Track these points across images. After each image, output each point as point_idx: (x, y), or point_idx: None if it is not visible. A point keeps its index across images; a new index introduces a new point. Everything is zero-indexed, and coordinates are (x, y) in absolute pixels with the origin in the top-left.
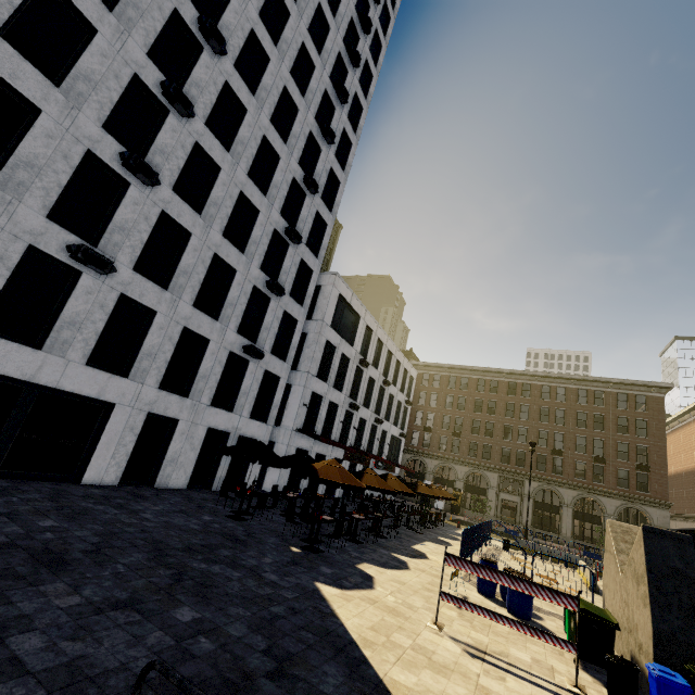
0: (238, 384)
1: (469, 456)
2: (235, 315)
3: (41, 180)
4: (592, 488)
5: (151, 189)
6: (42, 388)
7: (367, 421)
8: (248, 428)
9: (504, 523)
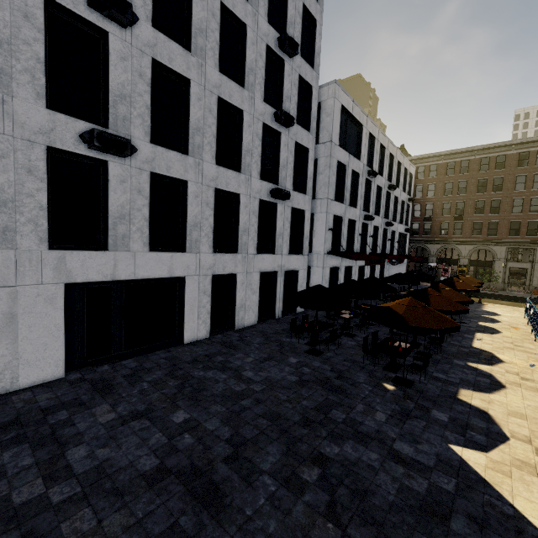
0: (272, 228)
1: (473, 236)
2: (253, 162)
3: (18, 60)
4: None
5: (131, 33)
6: (125, 281)
7: (379, 227)
8: (289, 263)
9: None
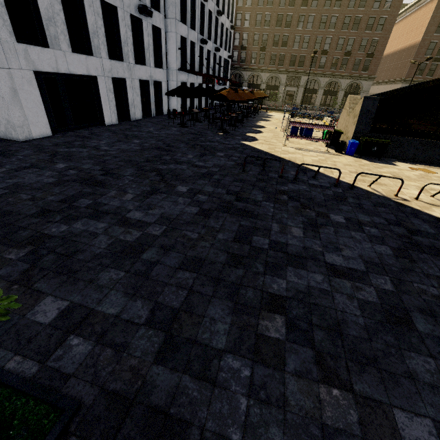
0: (141, 43)
1: (270, 65)
2: None
3: None
4: (338, 74)
5: None
6: (62, 75)
7: (211, 52)
8: (155, 75)
9: (284, 105)
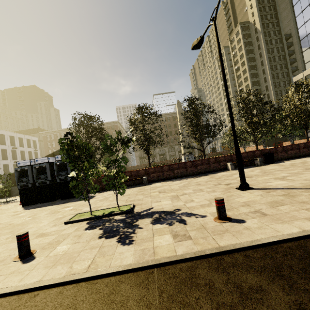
0: None
1: None
2: None
3: None
4: None
5: None
6: None
7: (9, 164)
8: None
9: None
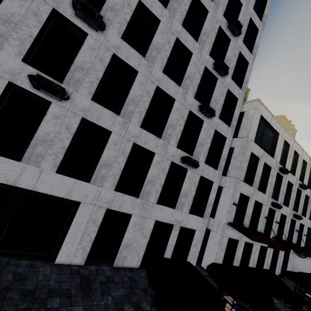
0: (179, 187)
1: None
2: (174, 134)
3: (17, 33)
4: None
5: (104, 38)
6: (27, 189)
7: (287, 216)
8: (187, 221)
9: None
